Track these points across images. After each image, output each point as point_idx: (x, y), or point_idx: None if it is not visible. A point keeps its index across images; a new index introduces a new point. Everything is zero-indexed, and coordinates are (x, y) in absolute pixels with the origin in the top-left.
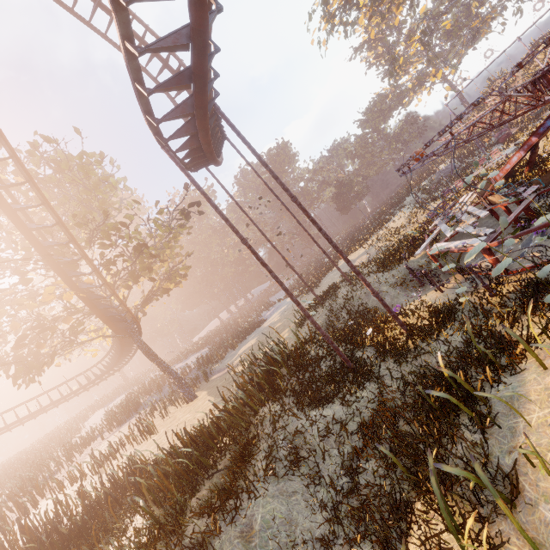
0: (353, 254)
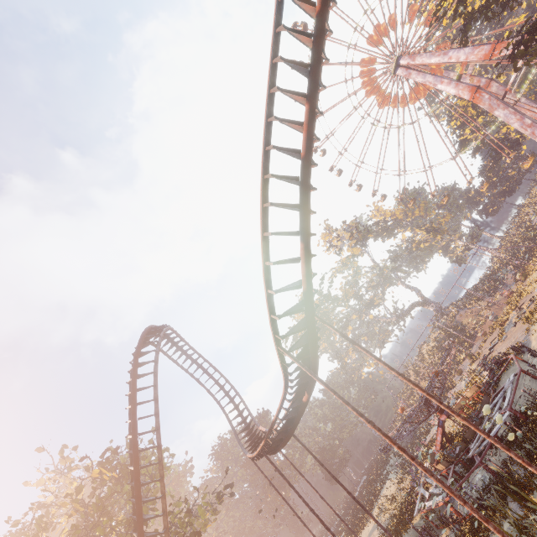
0: (363, 532)
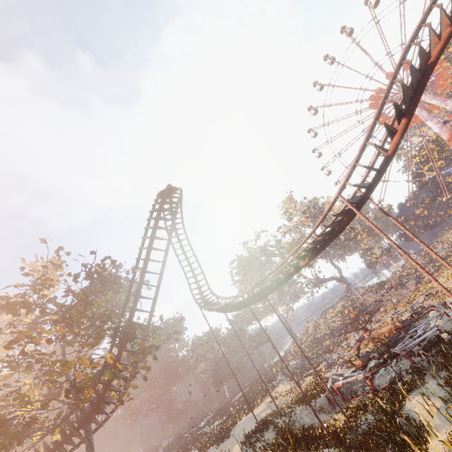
0: (253, 411)
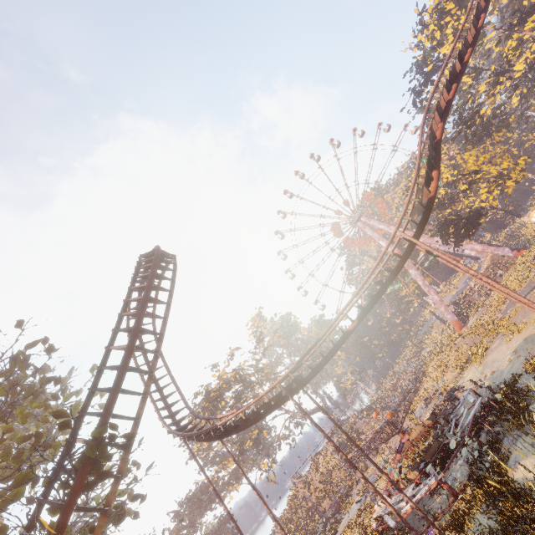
0: None
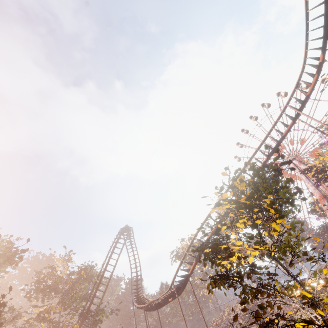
0: None
